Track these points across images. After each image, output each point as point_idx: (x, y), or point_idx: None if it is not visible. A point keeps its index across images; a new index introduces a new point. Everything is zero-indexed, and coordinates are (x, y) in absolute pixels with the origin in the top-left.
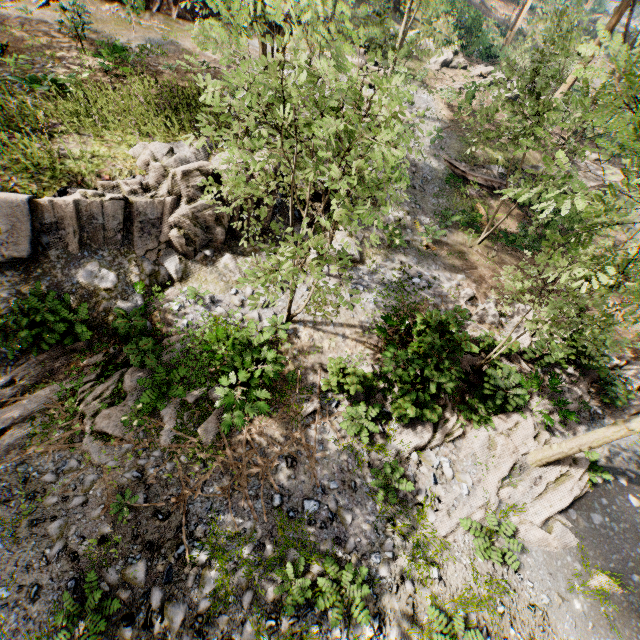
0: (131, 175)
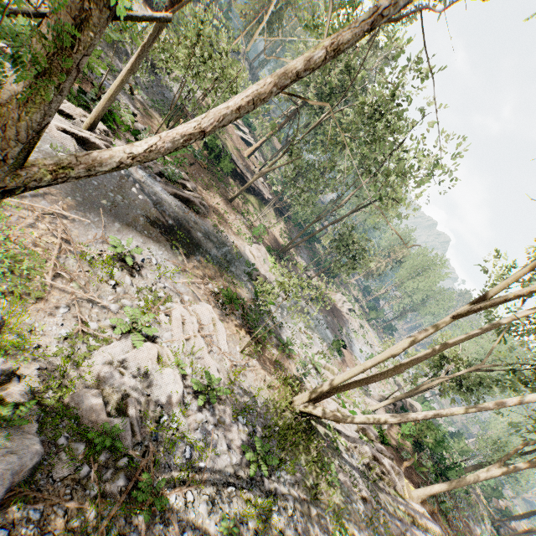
0: None
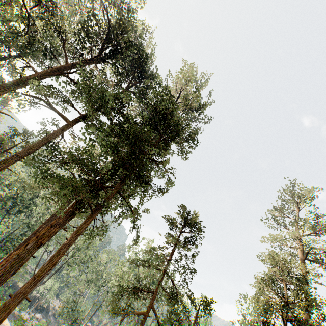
0: None
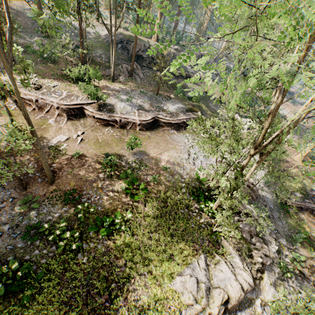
0: (179, 311)
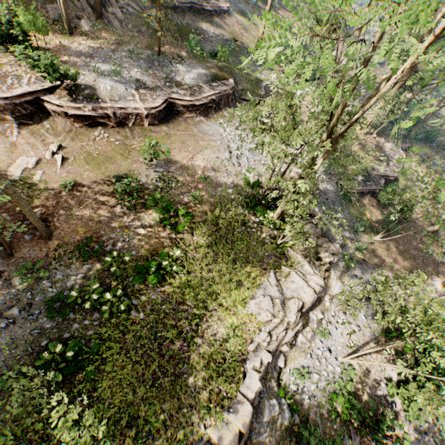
0: (259, 330)
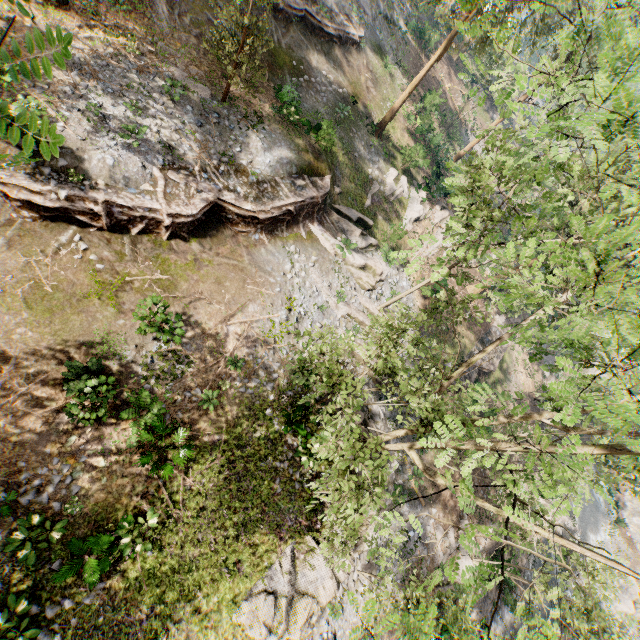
0: None
